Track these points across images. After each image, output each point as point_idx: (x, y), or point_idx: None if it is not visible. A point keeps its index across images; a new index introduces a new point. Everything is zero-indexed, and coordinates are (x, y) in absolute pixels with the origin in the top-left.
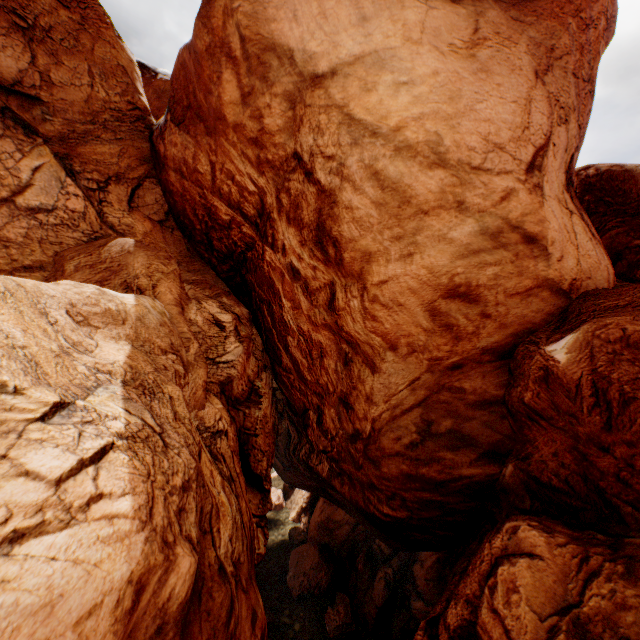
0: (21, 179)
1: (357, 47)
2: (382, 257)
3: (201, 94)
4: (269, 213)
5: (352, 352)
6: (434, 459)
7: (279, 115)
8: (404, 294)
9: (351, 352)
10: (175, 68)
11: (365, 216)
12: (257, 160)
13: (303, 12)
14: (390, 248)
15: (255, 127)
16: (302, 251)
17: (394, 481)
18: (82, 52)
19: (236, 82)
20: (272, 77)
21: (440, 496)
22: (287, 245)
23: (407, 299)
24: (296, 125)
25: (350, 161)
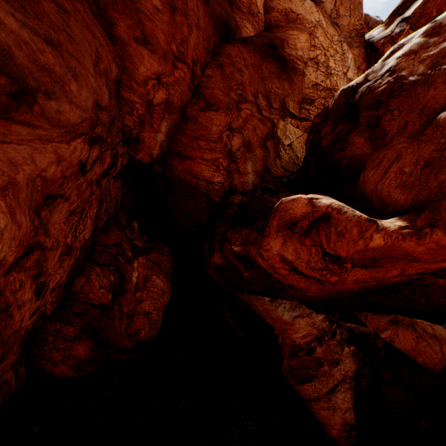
0: (348, 64)
1: None
2: None
3: None
4: None
5: None
6: None
7: None
8: None
9: None
10: None
11: None
12: None
13: None
14: None
15: None
16: None
17: None
18: None
19: None
20: None
21: None
22: None
23: None
24: None
25: None
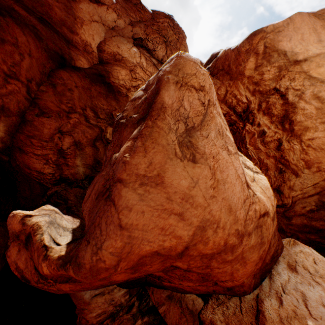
0: None
1: (317, 51)
2: (313, 129)
3: (234, 65)
4: (251, 111)
5: (285, 168)
6: (321, 219)
7: (271, 74)
8: (322, 145)
9: (285, 168)
10: (220, 56)
11: (309, 113)
12: (253, 90)
13: (294, 38)
14: (318, 126)
15: (258, 78)
16: (269, 125)
17: (296, 227)
18: (177, 49)
19: (255, 62)
20: (273, 60)
21: (319, 238)
22: (260, 123)
23: (323, 147)
24: (279, 78)
25: (306, 92)
